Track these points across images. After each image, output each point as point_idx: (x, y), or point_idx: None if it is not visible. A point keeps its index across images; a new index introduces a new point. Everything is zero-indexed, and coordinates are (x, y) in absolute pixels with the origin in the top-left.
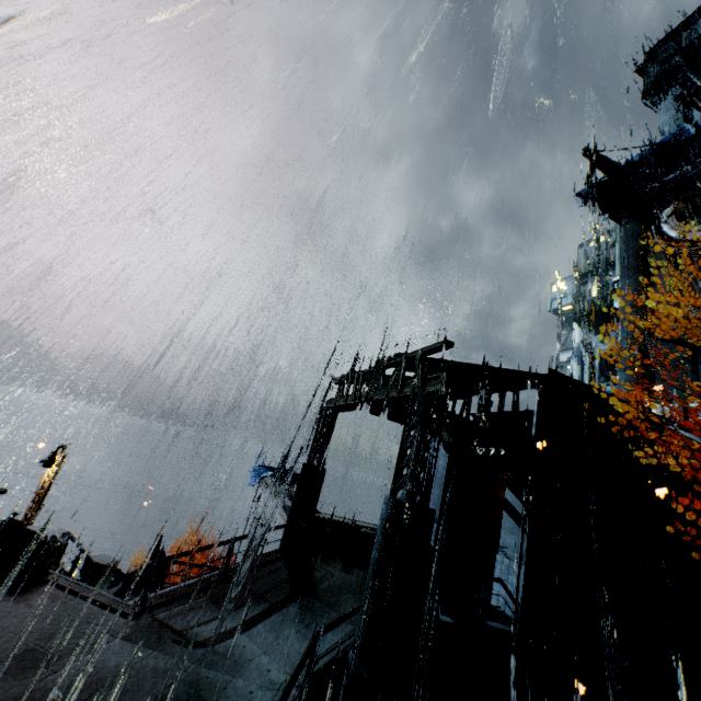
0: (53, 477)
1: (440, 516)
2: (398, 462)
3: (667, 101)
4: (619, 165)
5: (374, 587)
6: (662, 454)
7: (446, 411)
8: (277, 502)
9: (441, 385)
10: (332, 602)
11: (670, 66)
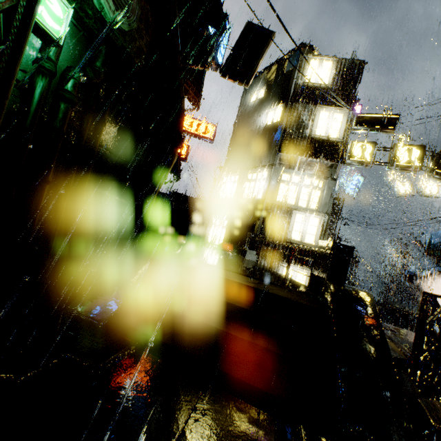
0: None
1: None
2: None
3: None
4: None
5: None
6: None
7: None
8: None
9: None
10: None
11: None
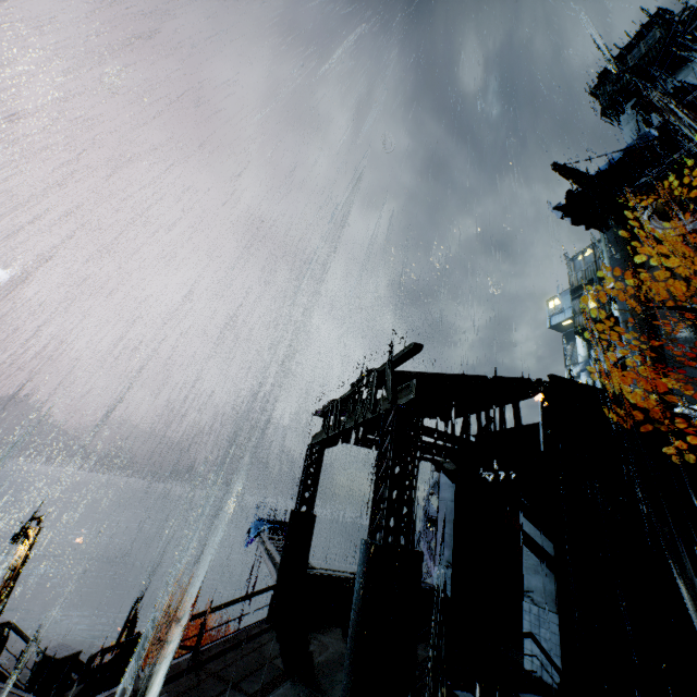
0: (25, 554)
1: (454, 559)
2: (374, 495)
3: (625, 115)
4: (590, 176)
5: (352, 667)
6: (696, 458)
7: (431, 429)
8: (269, 559)
9: (412, 394)
10: (323, 686)
11: (622, 84)
